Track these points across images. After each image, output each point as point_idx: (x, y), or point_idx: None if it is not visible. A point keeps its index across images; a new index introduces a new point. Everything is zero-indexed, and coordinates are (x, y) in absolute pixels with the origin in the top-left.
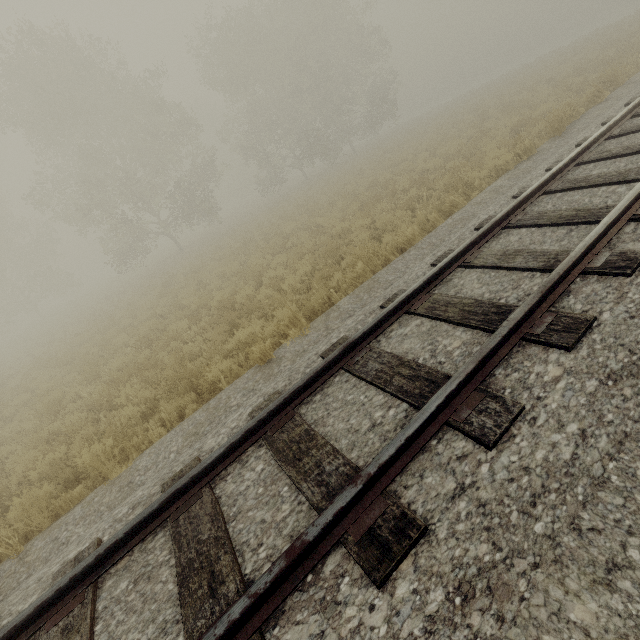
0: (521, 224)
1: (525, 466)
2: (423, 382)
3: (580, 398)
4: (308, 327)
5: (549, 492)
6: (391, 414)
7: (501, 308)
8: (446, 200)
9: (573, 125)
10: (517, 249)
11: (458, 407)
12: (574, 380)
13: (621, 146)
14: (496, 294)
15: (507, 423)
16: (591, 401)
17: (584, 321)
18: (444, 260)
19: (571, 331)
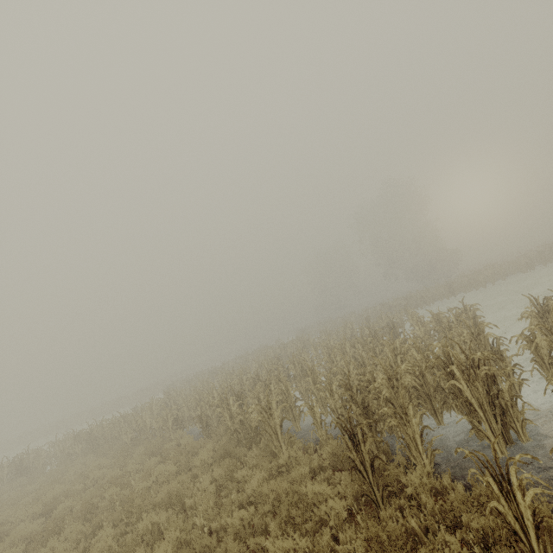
0: None
1: None
2: None
3: None
4: None
5: None
6: None
7: None
8: None
9: None
10: None
11: None
12: None
13: None
14: None
15: None
16: None
17: None
18: None
19: None
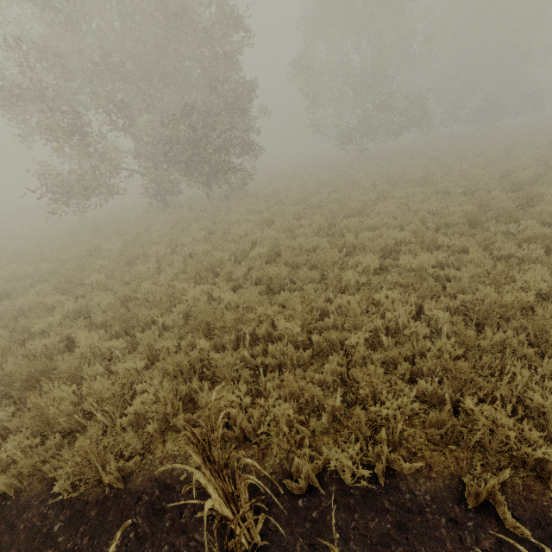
0: None
1: None
2: None
3: None
4: None
5: None
6: None
7: None
8: None
9: None
10: None
11: None
12: None
13: None
14: None
15: None
16: None
17: None
18: None
19: None
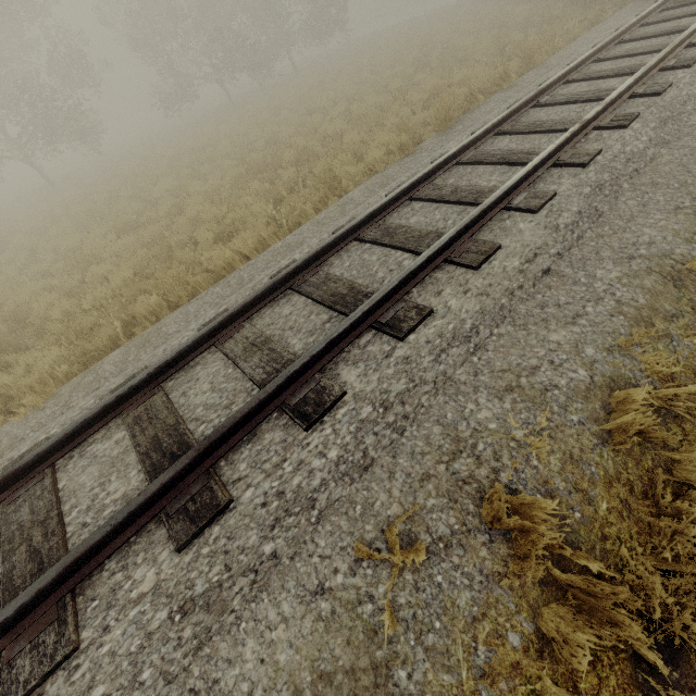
0: (302, 290)
1: None
2: (35, 566)
3: (134, 642)
4: (55, 393)
5: None
6: None
7: (182, 447)
8: (296, 206)
9: (465, 118)
10: (268, 338)
11: (23, 632)
12: (147, 609)
13: (454, 185)
14: (205, 413)
15: (36, 680)
16: (141, 649)
17: (216, 505)
18: (189, 339)
19: (196, 520)
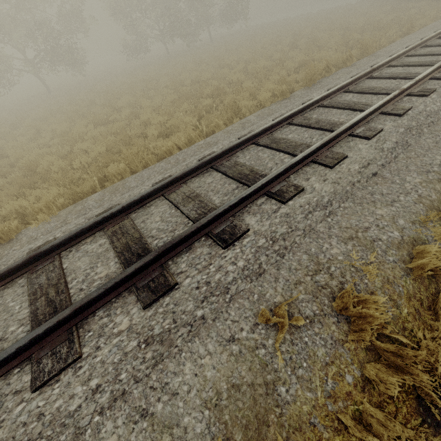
0: (219, 169)
1: (41, 413)
2: (51, 309)
3: (116, 357)
4: (56, 214)
5: (40, 439)
6: (17, 332)
7: (145, 251)
8: (213, 120)
9: (323, 80)
10: (198, 194)
11: (46, 344)
12: (124, 339)
13: (317, 118)
14: (158, 233)
15: (56, 371)
16: (121, 361)
17: (168, 285)
18: (149, 189)
19: (155, 292)
